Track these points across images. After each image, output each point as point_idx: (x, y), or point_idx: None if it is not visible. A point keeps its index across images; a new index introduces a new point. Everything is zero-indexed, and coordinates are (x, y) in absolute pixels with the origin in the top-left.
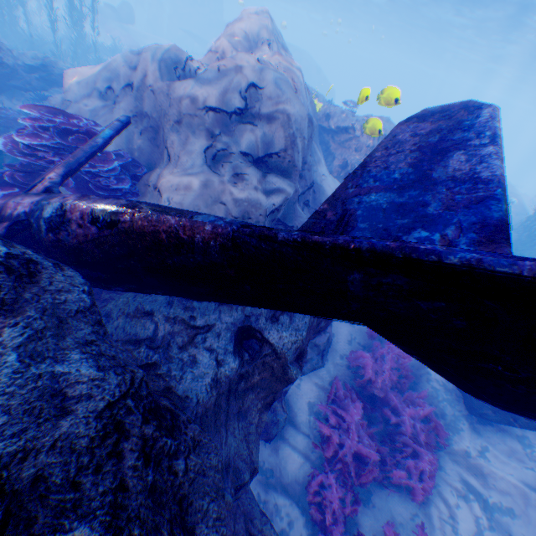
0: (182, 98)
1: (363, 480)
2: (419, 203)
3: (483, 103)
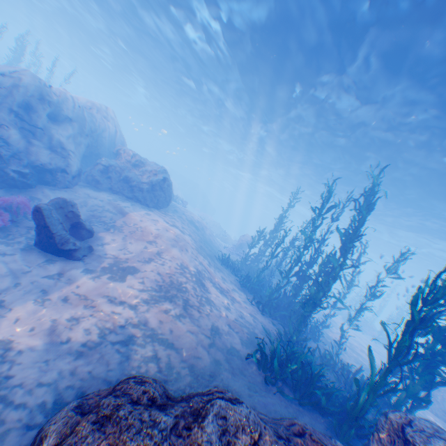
0: None
1: None
2: None
3: None
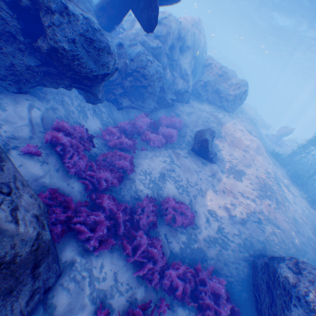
0: None
1: (136, 130)
2: None
3: None
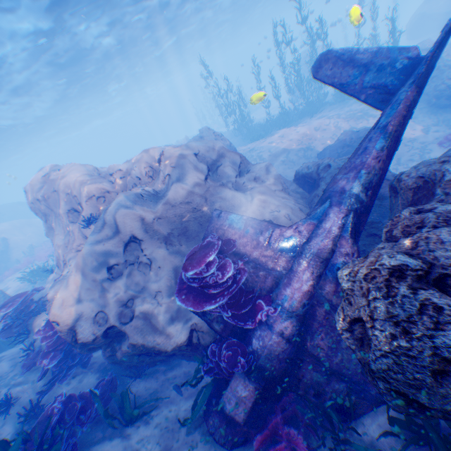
0: (191, 189)
1: None
2: (379, 66)
3: (326, 51)
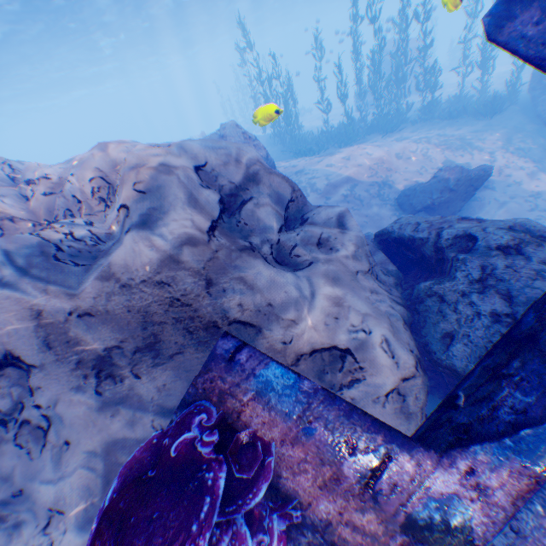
0: (176, 255)
1: None
2: None
3: None
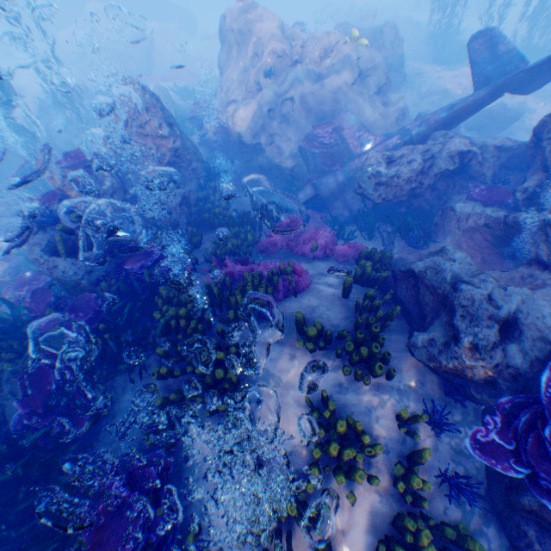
0: (340, 86)
1: None
2: (501, 64)
3: (490, 27)
